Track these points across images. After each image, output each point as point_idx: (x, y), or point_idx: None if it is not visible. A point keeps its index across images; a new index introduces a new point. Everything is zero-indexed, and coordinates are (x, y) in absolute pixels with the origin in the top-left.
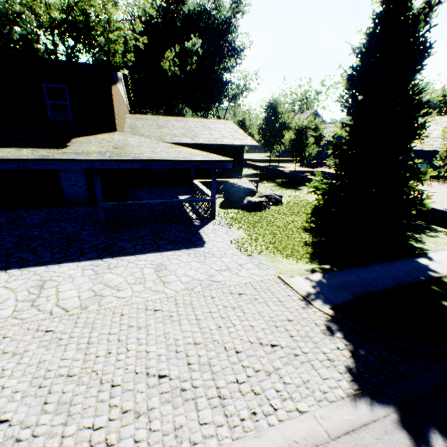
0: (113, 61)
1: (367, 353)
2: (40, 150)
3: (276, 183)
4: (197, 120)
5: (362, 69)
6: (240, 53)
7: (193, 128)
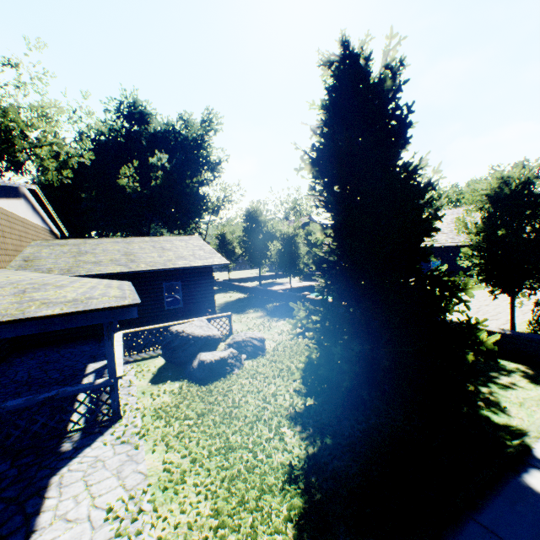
0: (44, 179)
1: None
2: None
3: (266, 310)
4: (148, 239)
5: (327, 146)
6: (217, 166)
7: (137, 250)
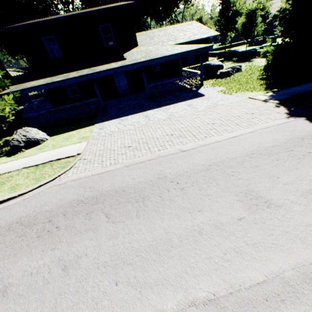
0: None
1: (294, 109)
2: (117, 63)
3: (233, 61)
4: (171, 27)
5: None
6: None
7: (172, 34)
